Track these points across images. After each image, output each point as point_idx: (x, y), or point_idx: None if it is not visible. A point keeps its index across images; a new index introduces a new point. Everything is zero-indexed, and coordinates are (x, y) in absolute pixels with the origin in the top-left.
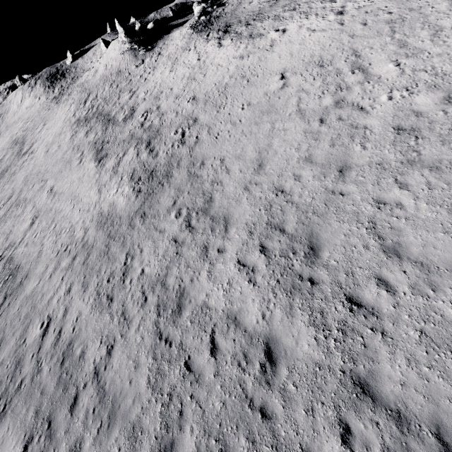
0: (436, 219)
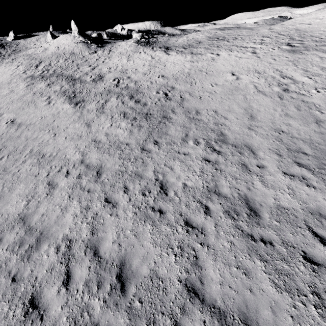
0: None
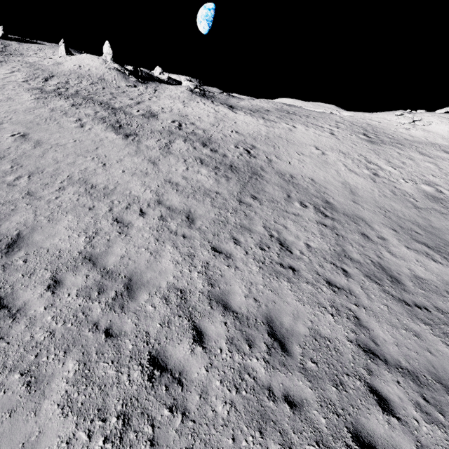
0: None
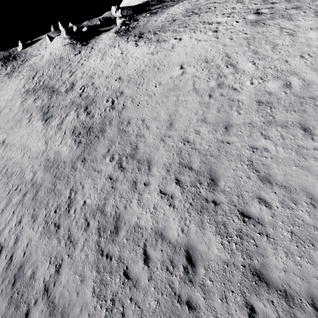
0: (290, 158)
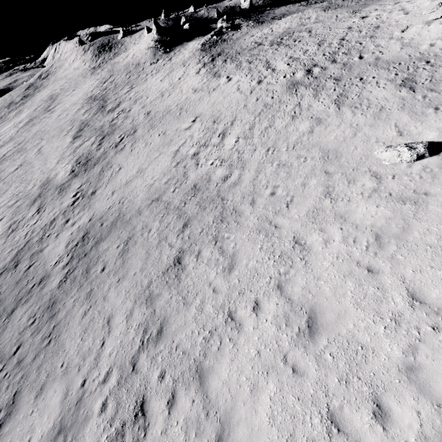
0: (151, 243)
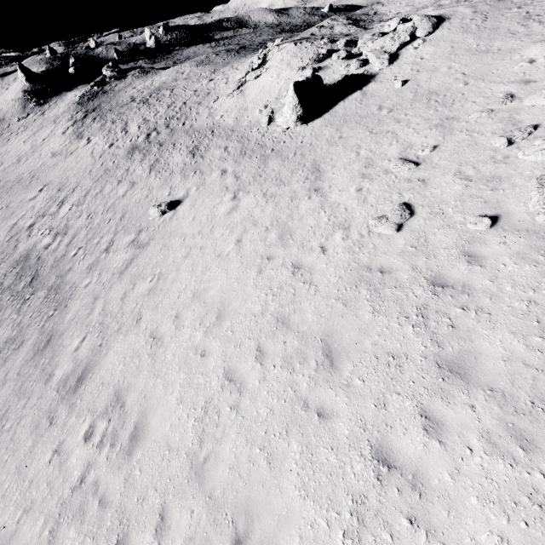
0: None
